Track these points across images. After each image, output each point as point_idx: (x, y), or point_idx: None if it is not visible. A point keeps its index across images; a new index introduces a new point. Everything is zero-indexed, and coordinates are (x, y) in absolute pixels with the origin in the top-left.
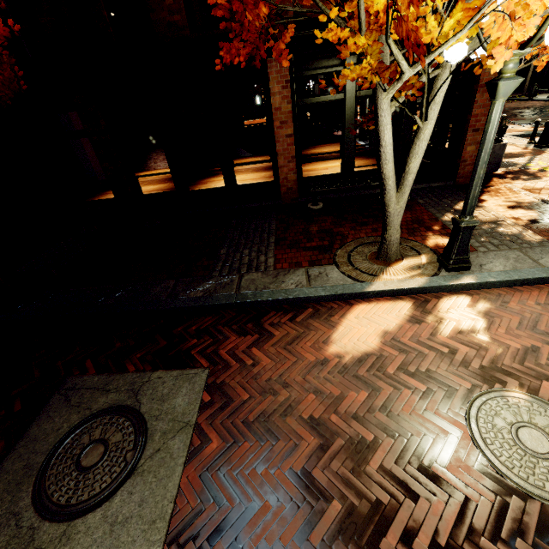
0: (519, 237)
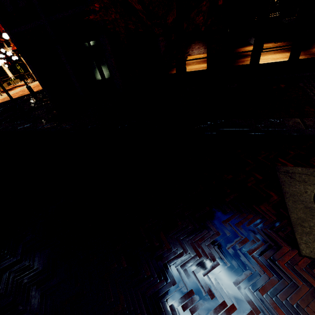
0: None
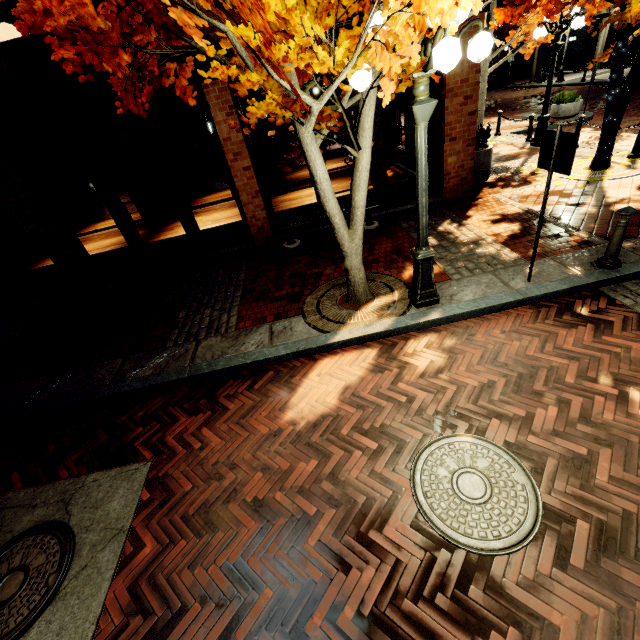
0: (495, 257)
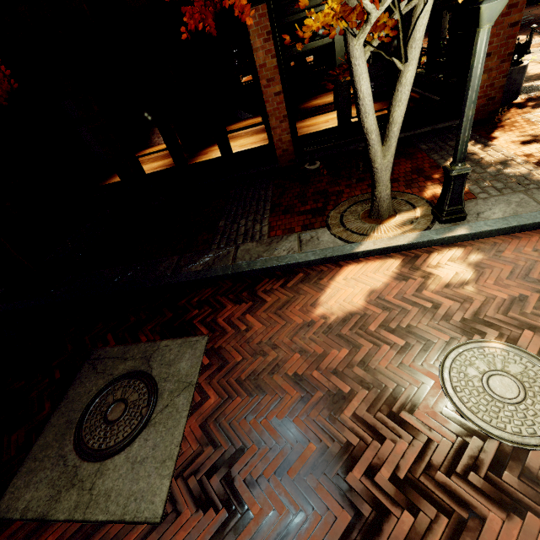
0: (527, 177)
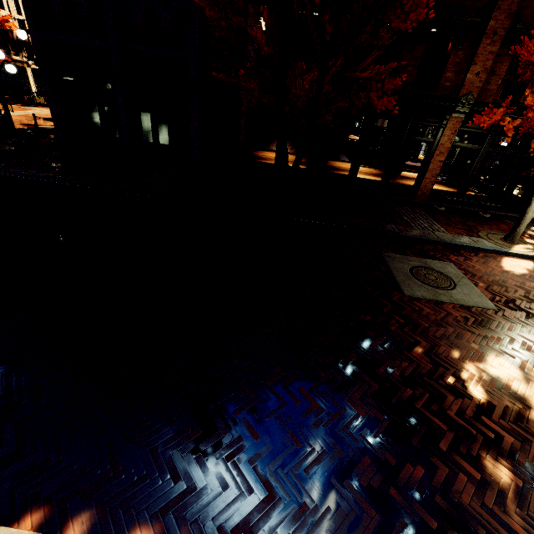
0: None
